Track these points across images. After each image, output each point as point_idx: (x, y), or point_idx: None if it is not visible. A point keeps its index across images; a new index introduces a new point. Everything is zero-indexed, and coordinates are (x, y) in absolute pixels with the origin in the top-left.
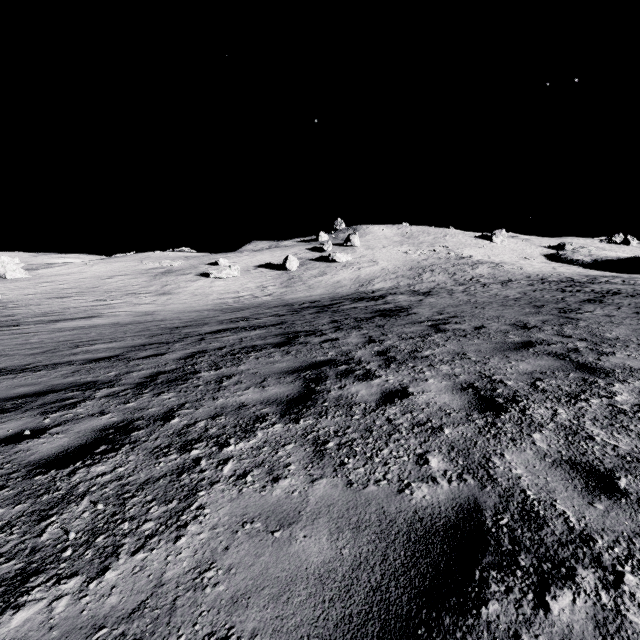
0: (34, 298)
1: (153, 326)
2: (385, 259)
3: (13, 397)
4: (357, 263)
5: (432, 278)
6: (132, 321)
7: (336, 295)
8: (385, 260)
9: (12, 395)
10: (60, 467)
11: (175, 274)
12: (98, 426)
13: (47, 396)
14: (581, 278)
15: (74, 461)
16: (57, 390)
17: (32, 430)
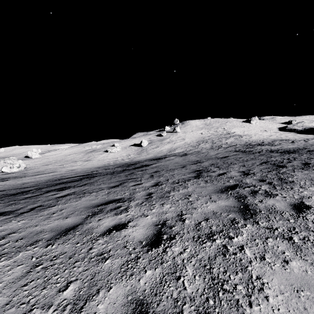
0: (38, 165)
1: (60, 176)
2: (189, 137)
3: None
4: (175, 140)
5: (203, 146)
6: (60, 174)
7: (153, 157)
8: (189, 138)
9: None
10: None
11: (95, 151)
12: None
13: None
14: (267, 142)
15: None
16: None
17: None
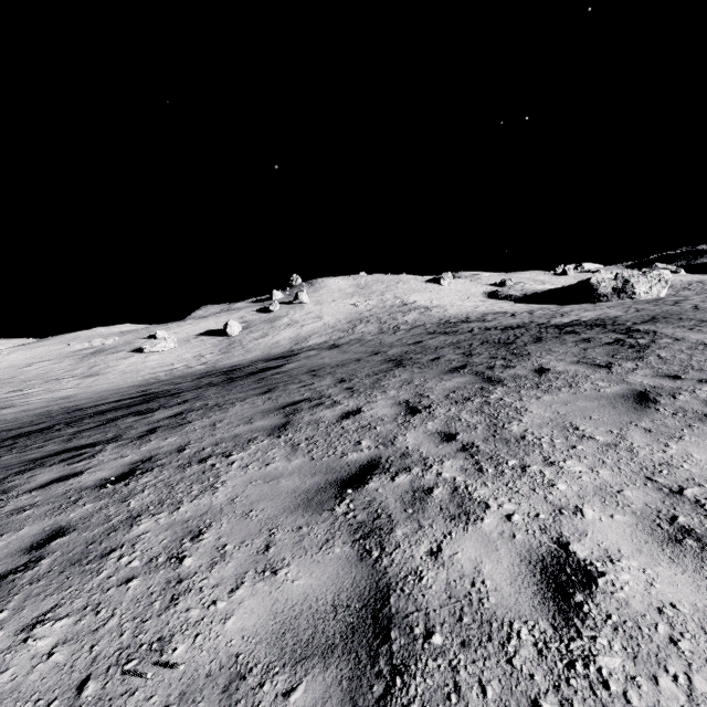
0: None
1: (57, 407)
2: (331, 313)
3: None
4: (302, 321)
5: (363, 329)
6: (42, 406)
7: (265, 356)
8: (330, 315)
9: None
10: None
11: (106, 353)
12: None
13: None
14: (475, 317)
15: None
16: None
17: None
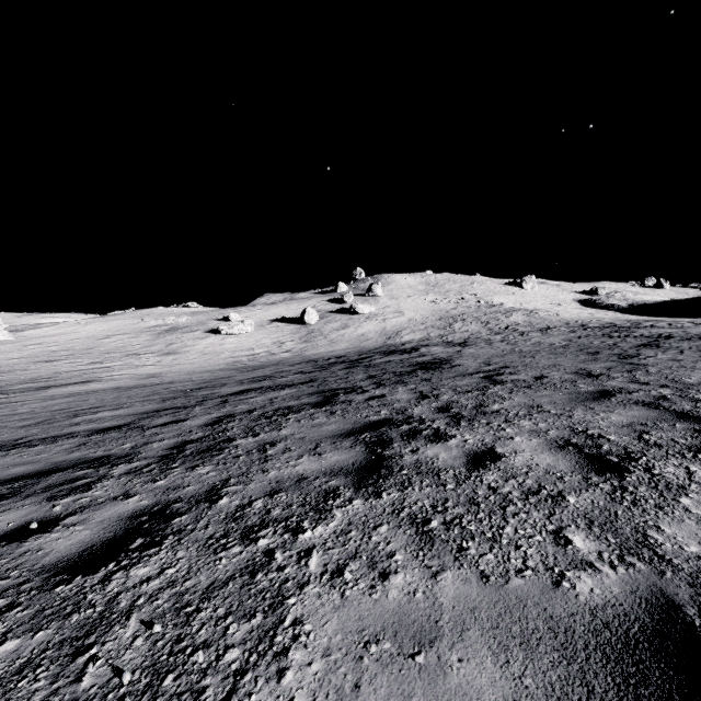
0: (19, 363)
1: (162, 389)
2: (411, 309)
3: (8, 479)
4: (381, 314)
5: (464, 328)
6: (136, 385)
7: (362, 349)
8: (411, 310)
9: (6, 477)
10: (87, 572)
11: (181, 331)
12: (126, 512)
13: (51, 476)
14: (623, 323)
15: (105, 562)
16: (63, 468)
17: (40, 522)
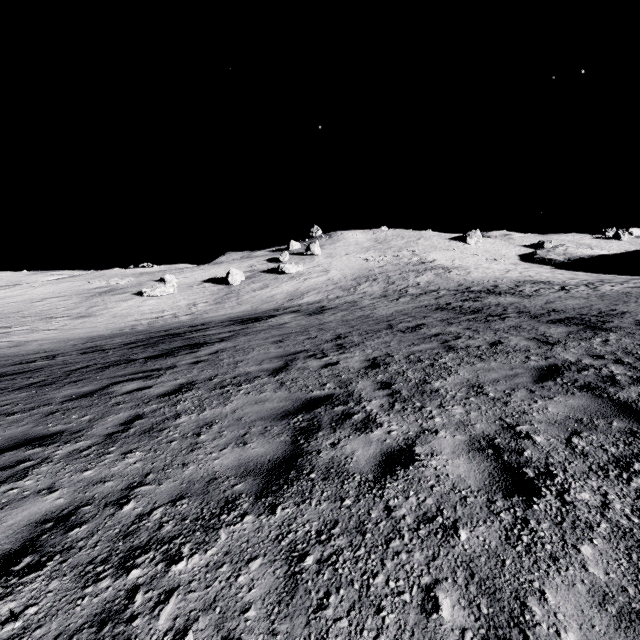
0: None
1: None
2: (339, 268)
3: None
4: (307, 273)
5: (366, 289)
6: None
7: (247, 313)
8: (338, 269)
9: None
10: None
11: (112, 293)
12: None
13: None
14: (506, 286)
15: None
16: None
17: None
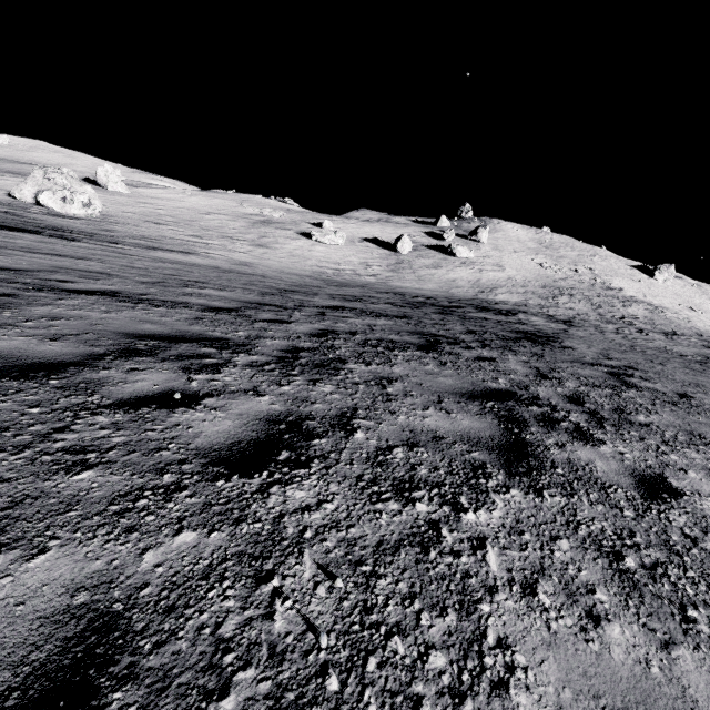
0: (132, 217)
1: (258, 281)
2: (514, 267)
3: (142, 335)
4: (479, 263)
5: (570, 304)
6: (232, 269)
7: (452, 296)
8: (514, 268)
9: (140, 332)
10: (242, 473)
11: (275, 226)
12: (261, 413)
13: (180, 345)
14: None
15: (257, 467)
16: (188, 339)
17: (181, 393)
